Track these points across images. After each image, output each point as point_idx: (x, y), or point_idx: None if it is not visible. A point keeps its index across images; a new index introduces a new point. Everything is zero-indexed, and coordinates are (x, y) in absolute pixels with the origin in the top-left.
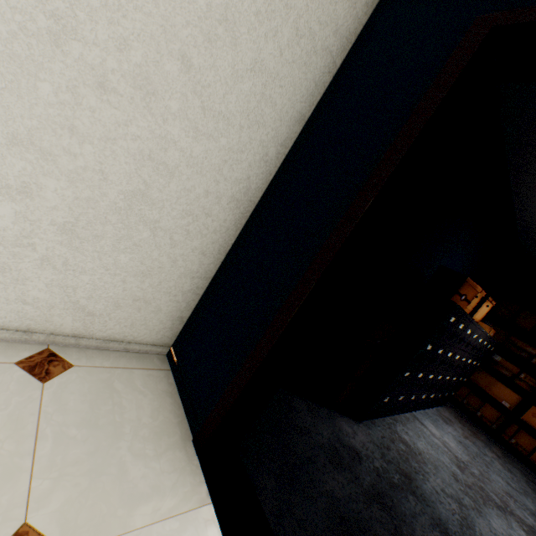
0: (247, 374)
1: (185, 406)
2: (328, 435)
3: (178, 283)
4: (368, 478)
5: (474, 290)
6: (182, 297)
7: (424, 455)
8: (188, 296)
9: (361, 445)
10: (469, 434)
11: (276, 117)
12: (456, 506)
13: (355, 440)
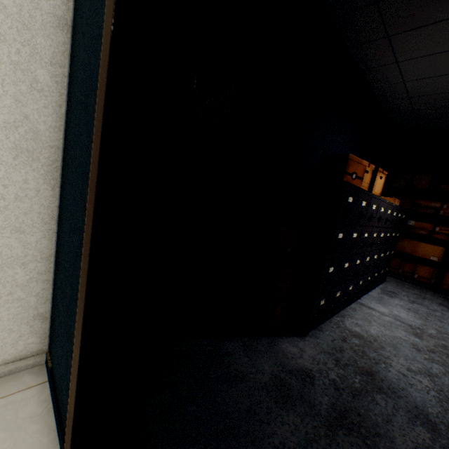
0: (76, 367)
1: (57, 426)
2: (271, 369)
3: (4, 278)
4: (325, 399)
5: (361, 165)
6: (24, 292)
7: (379, 339)
8: (32, 287)
9: (311, 362)
10: (414, 297)
11: (19, 26)
12: (428, 380)
13: (303, 359)
